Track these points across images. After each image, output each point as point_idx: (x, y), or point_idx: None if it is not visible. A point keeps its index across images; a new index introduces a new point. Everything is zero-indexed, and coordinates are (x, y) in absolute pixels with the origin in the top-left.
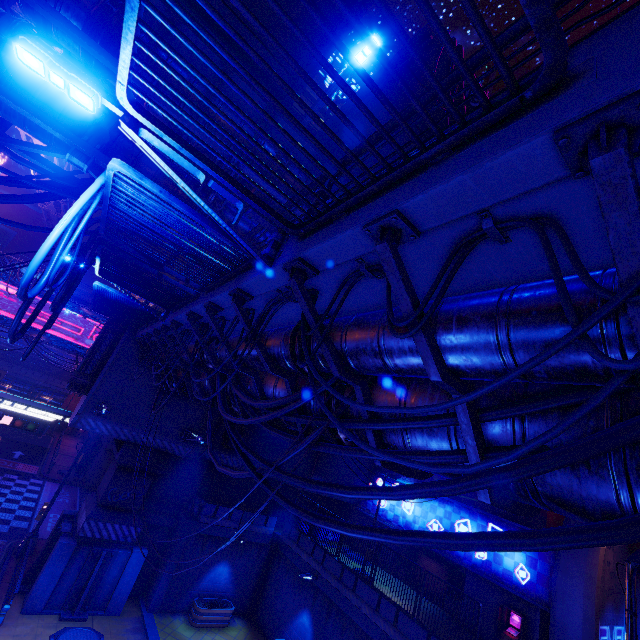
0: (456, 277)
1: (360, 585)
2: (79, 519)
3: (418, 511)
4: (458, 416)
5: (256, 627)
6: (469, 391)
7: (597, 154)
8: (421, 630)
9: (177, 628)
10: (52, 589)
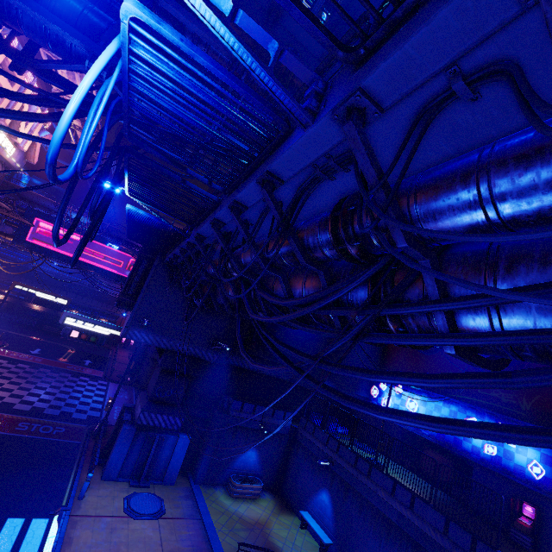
0: None
1: (374, 472)
2: (136, 411)
3: (422, 410)
4: None
5: (282, 500)
6: None
7: None
8: (439, 515)
9: (219, 497)
10: (122, 463)
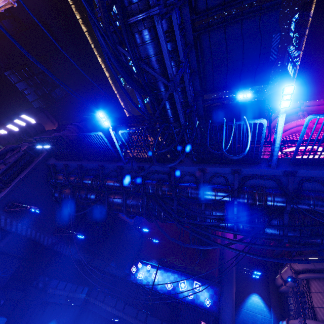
0: None
1: (149, 318)
2: None
3: (160, 278)
4: None
5: None
6: None
7: None
8: None
9: None
10: None
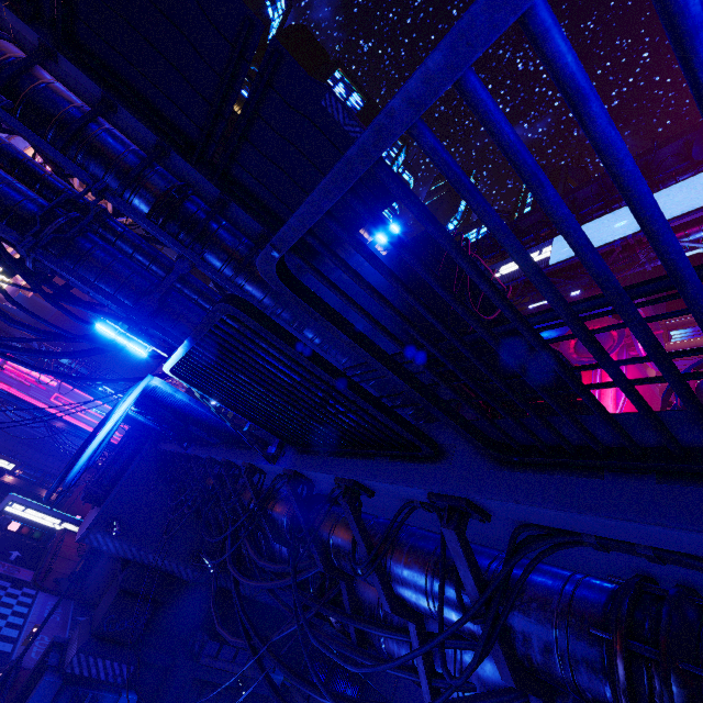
0: (415, 512)
1: None
2: (69, 650)
3: None
4: (412, 639)
5: None
6: (420, 618)
7: (444, 524)
8: None
9: None
10: None
